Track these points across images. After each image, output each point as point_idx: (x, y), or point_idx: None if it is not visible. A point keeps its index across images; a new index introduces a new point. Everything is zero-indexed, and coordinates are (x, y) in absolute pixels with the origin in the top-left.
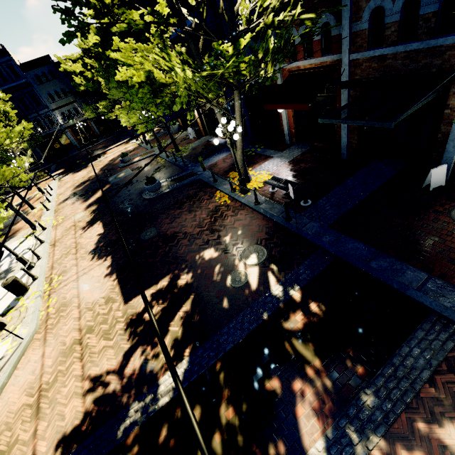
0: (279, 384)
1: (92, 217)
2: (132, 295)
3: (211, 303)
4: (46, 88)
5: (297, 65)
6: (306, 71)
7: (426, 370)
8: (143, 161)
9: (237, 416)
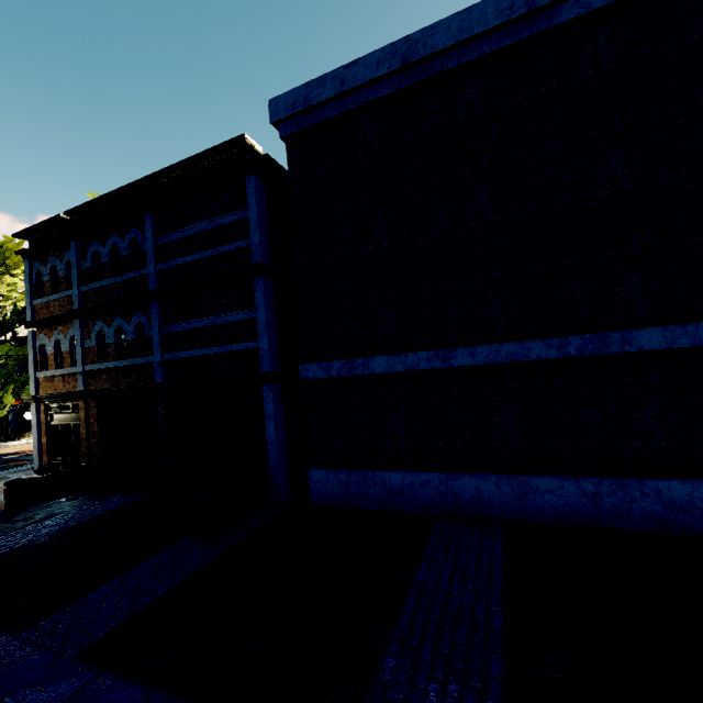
0: None
1: None
2: None
3: None
4: None
5: None
6: None
7: None
8: None
9: None
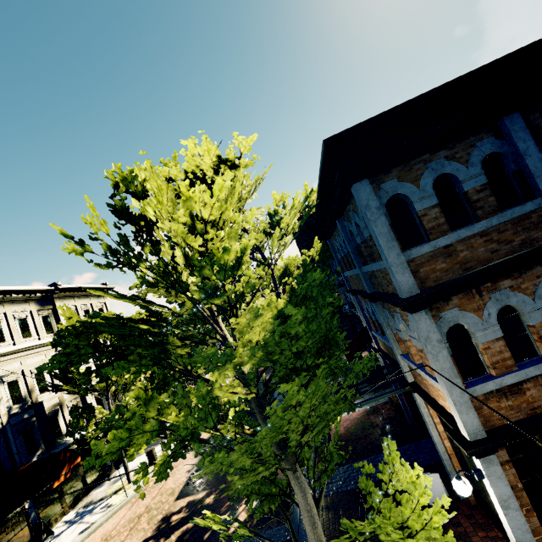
0: None
1: None
2: (182, 495)
3: (202, 529)
4: None
5: None
6: None
7: None
8: None
9: None
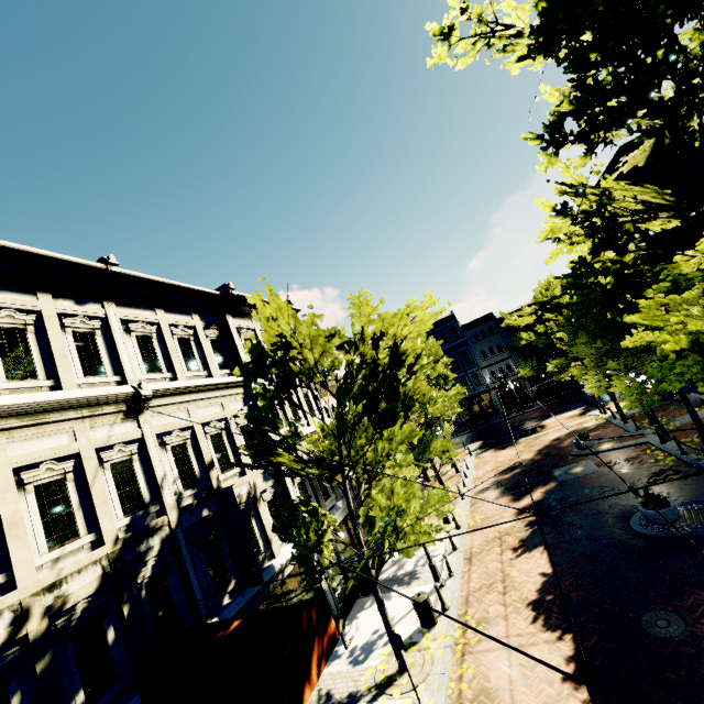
0: None
1: (528, 533)
2: None
3: None
4: (481, 345)
5: None
6: None
7: None
8: (621, 451)
9: None
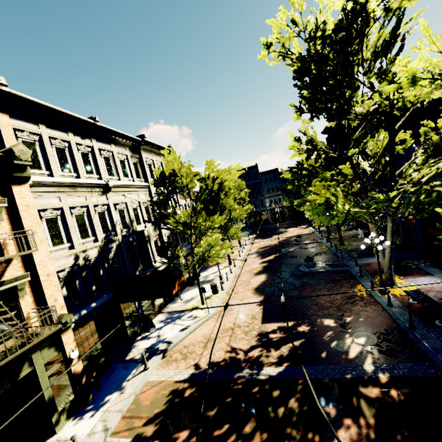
0: (334, 413)
1: (262, 269)
2: (267, 321)
3: (314, 349)
4: (268, 185)
5: None
6: None
7: None
8: (311, 244)
9: (298, 408)
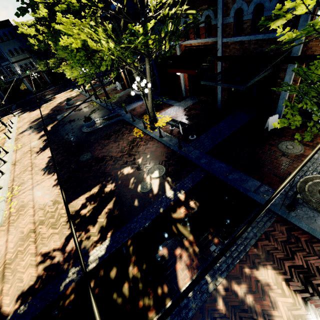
0: (166, 252)
1: (44, 144)
2: (72, 198)
3: (127, 203)
4: (7, 45)
5: (190, 43)
6: (195, 47)
7: (253, 239)
8: (83, 104)
9: (139, 272)
